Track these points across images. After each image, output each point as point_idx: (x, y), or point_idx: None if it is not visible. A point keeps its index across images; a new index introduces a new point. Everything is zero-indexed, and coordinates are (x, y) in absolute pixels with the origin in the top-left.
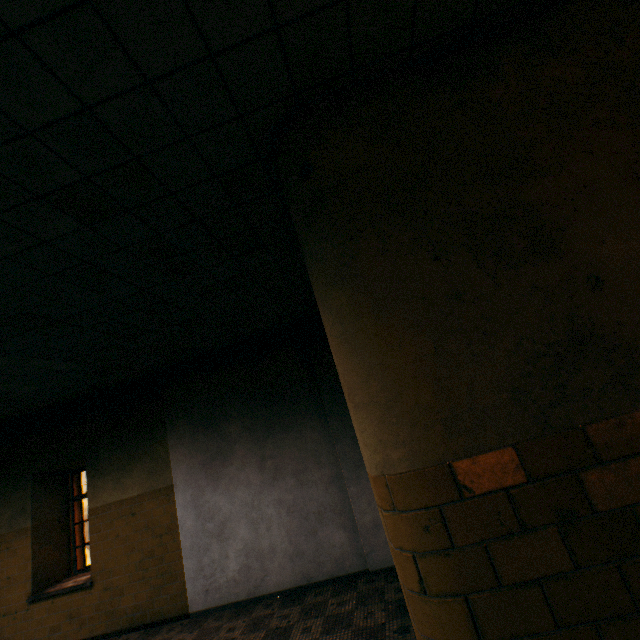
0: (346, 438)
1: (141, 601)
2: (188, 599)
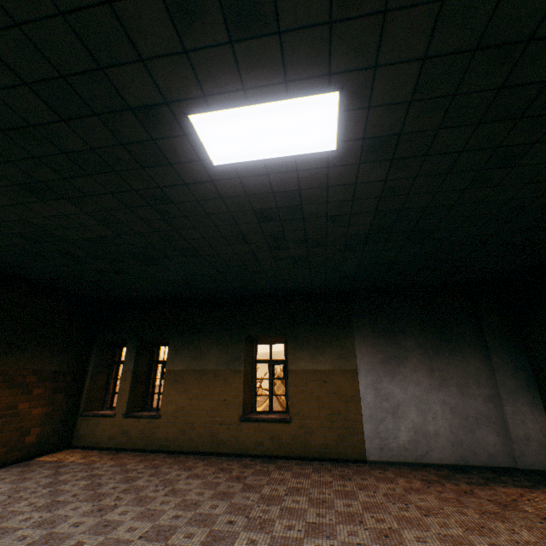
0: (504, 371)
1: (328, 442)
2: (366, 450)
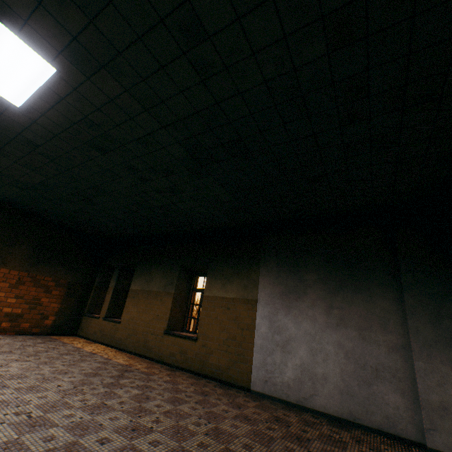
0: (421, 316)
1: (221, 364)
2: (251, 379)
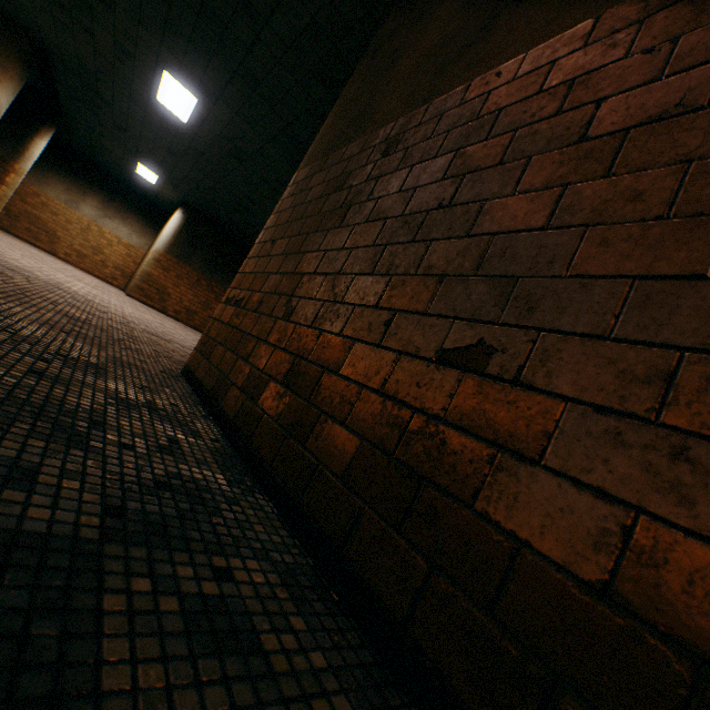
0: None
1: None
2: None
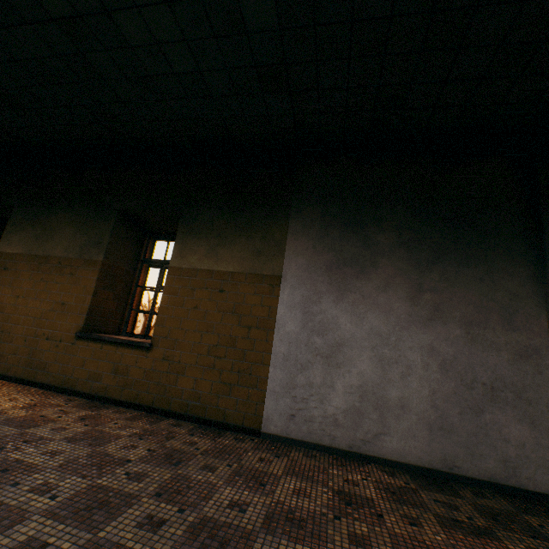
0: None
1: (202, 390)
2: (263, 414)
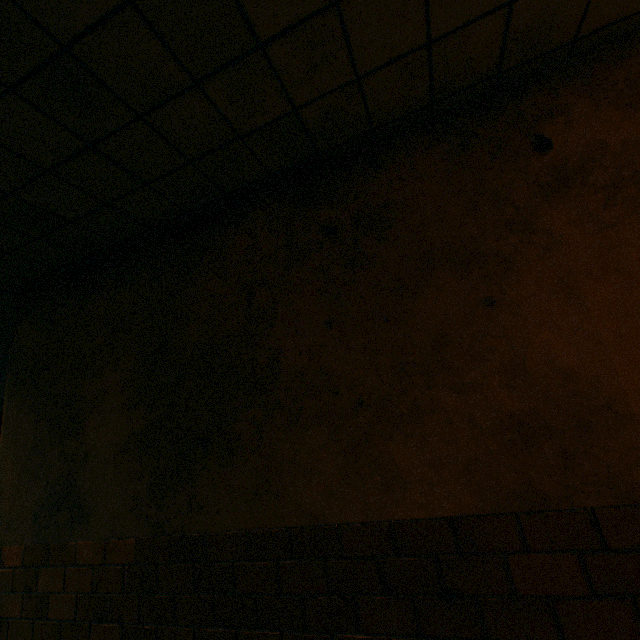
0: None
1: None
2: None
